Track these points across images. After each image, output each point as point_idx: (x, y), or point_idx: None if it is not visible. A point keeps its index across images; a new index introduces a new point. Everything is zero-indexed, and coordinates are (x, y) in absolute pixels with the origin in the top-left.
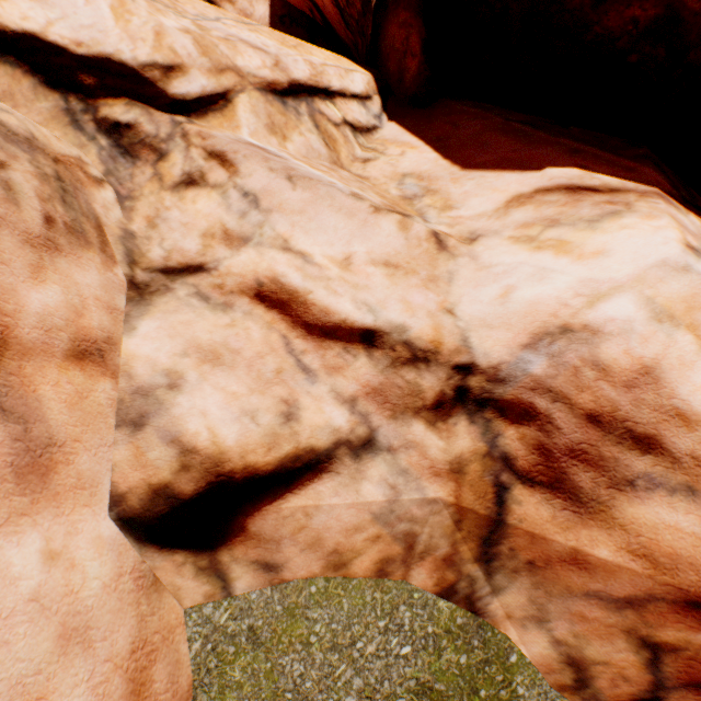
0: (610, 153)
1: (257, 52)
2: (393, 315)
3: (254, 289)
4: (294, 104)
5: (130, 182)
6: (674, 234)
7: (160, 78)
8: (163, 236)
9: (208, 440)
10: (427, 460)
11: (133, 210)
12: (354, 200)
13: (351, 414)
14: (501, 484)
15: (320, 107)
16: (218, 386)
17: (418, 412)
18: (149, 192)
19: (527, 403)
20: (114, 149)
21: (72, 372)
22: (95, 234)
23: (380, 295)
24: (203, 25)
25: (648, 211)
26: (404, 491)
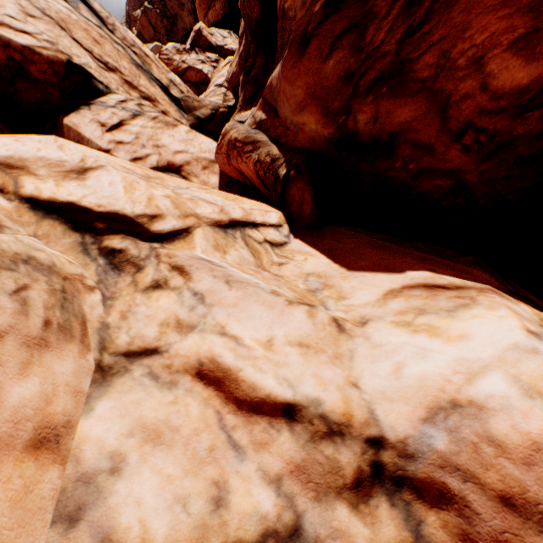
0: (448, 260)
1: (210, 204)
2: (309, 389)
3: (196, 368)
4: (232, 232)
5: (114, 287)
6: (514, 322)
7: (147, 222)
8: (131, 325)
9: (138, 537)
10: None
11: (111, 307)
12: (273, 296)
13: (277, 496)
14: None
15: (249, 233)
16: (156, 467)
17: (340, 492)
18: (126, 293)
19: (440, 483)
20: (107, 265)
21: (26, 464)
22: (79, 329)
23: (297, 371)
24: (178, 192)
25: (489, 304)
26: None
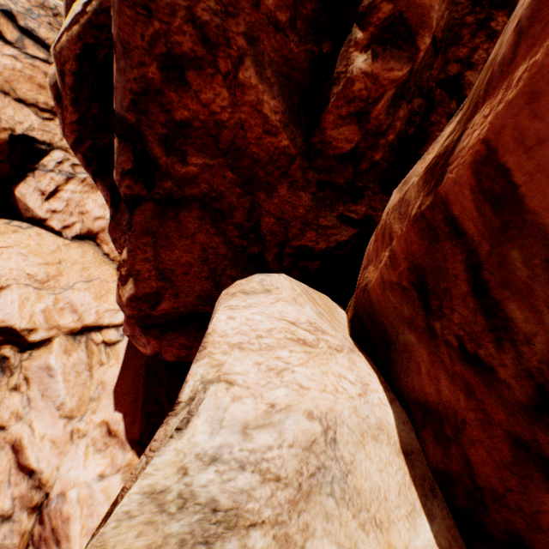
0: (143, 406)
1: (73, 314)
2: (43, 465)
3: (14, 442)
4: (80, 337)
5: (0, 383)
6: (100, 469)
7: (27, 334)
8: (1, 409)
9: None
10: (21, 527)
11: None
12: (56, 410)
13: (12, 504)
14: (29, 543)
15: (93, 336)
16: None
17: (29, 508)
18: (4, 389)
19: (45, 517)
20: (0, 368)
21: None
22: None
23: (45, 455)
24: (59, 298)
25: (108, 453)
26: (8, 538)
